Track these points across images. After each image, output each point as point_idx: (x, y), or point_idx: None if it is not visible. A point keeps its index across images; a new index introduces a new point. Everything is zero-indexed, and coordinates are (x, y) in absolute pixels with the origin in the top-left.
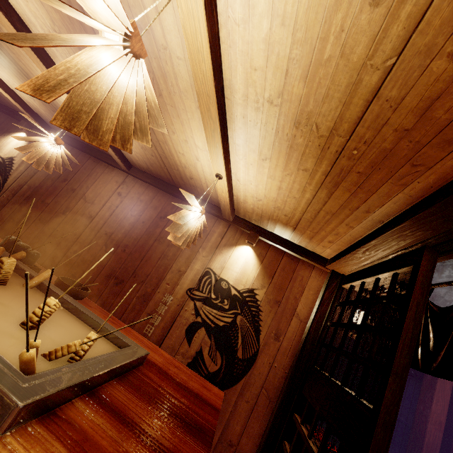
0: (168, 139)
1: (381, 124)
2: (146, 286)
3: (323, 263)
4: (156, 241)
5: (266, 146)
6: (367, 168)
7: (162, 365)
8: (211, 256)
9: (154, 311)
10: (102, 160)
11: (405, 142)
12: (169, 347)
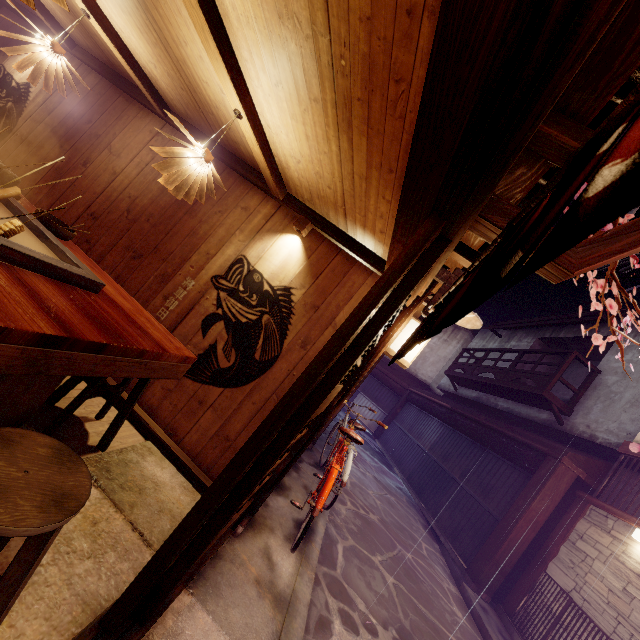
0: (185, 57)
1: (346, 10)
2: (167, 265)
3: (383, 269)
4: (186, 214)
5: (270, 61)
6: (363, 90)
7: (126, 309)
8: (249, 242)
9: (172, 295)
10: (135, 98)
11: (375, 41)
12: (182, 335)
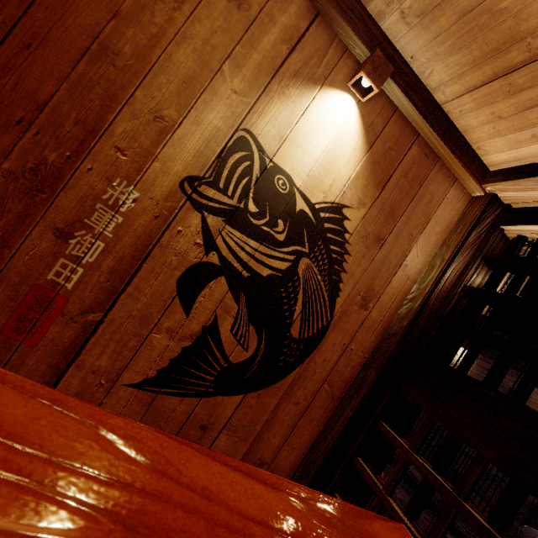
0: None
1: None
2: (37, 141)
3: (481, 177)
4: None
5: None
6: None
7: None
8: (258, 97)
9: (79, 225)
10: None
11: None
12: (133, 316)
